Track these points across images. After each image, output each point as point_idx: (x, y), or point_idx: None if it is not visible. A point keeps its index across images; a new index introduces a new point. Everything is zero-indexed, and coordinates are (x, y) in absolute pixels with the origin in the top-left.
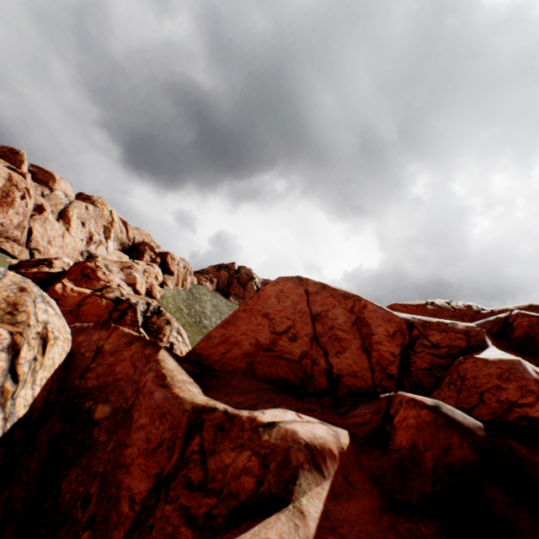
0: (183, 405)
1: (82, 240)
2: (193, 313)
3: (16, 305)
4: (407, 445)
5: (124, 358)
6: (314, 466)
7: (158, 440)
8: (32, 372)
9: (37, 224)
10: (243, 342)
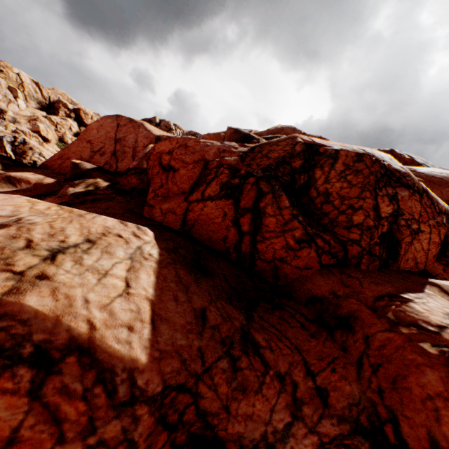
0: None
1: None
2: None
3: None
4: None
5: None
6: (10, 183)
7: None
8: None
9: None
10: (73, 158)
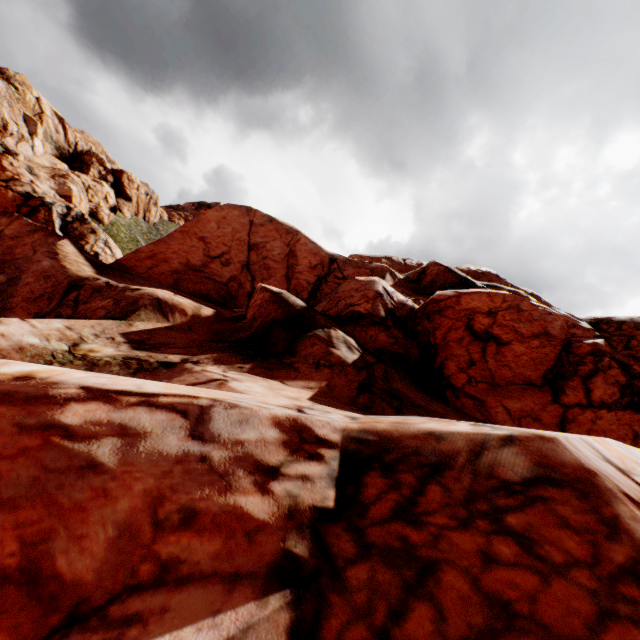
0: (68, 273)
1: None
2: None
3: None
4: (251, 318)
5: (25, 243)
6: (160, 311)
7: (41, 293)
8: None
9: None
10: (173, 260)
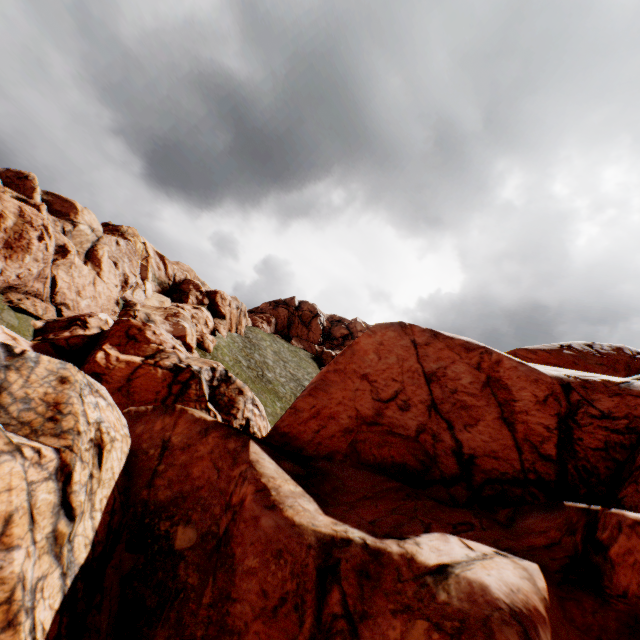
0: (303, 537)
1: (116, 286)
2: (253, 365)
3: (58, 405)
4: (639, 593)
5: (200, 455)
6: None
7: (278, 593)
8: (89, 495)
9: (61, 271)
10: (340, 414)
